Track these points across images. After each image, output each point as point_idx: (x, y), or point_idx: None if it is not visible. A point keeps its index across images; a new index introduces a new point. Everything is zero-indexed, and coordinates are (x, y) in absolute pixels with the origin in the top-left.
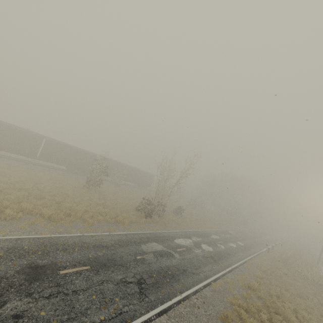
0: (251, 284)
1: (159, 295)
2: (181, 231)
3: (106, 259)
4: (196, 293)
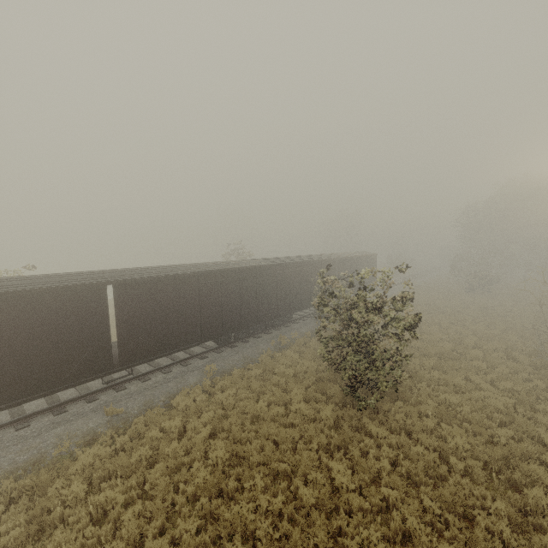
0: None
1: None
2: None
3: None
4: None
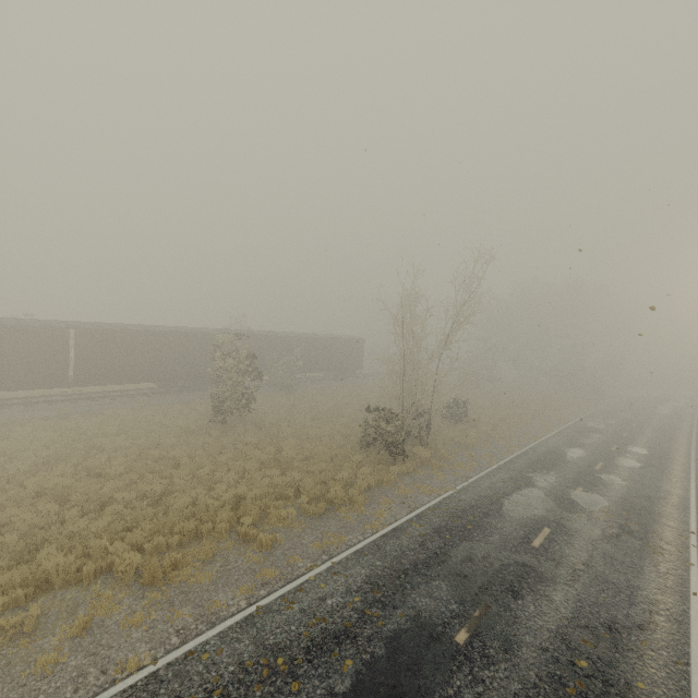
0: None
1: None
2: (496, 470)
3: None
4: None
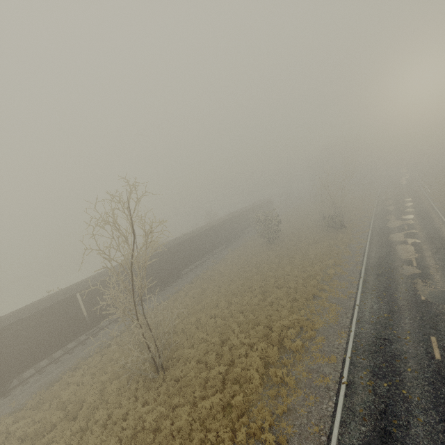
0: None
1: None
2: (374, 221)
3: (407, 253)
4: None
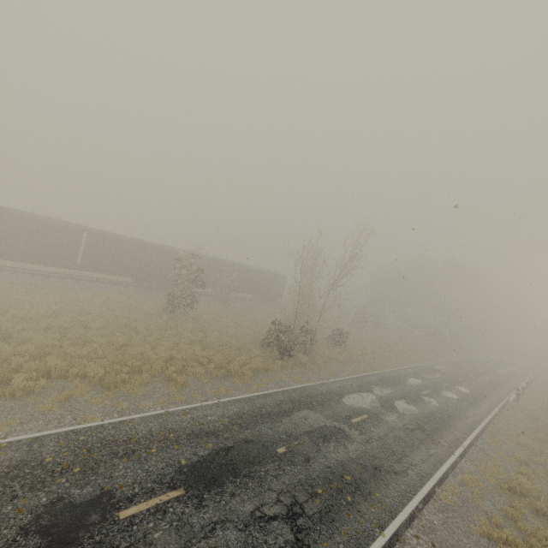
0: (515, 483)
1: (338, 544)
2: (351, 379)
3: (217, 465)
4: (412, 523)
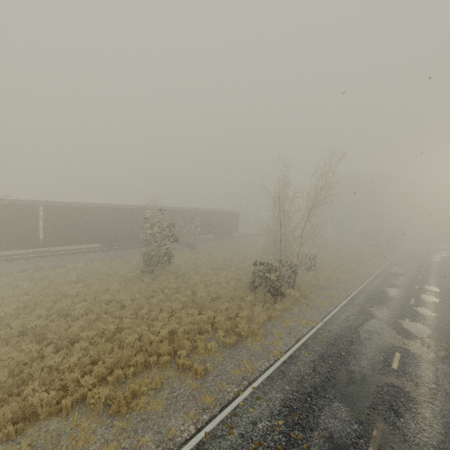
0: None
1: None
2: (346, 306)
3: None
4: None
